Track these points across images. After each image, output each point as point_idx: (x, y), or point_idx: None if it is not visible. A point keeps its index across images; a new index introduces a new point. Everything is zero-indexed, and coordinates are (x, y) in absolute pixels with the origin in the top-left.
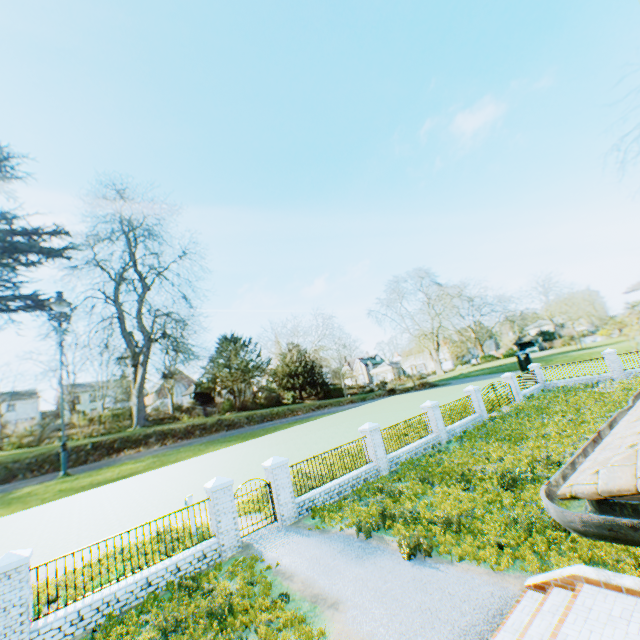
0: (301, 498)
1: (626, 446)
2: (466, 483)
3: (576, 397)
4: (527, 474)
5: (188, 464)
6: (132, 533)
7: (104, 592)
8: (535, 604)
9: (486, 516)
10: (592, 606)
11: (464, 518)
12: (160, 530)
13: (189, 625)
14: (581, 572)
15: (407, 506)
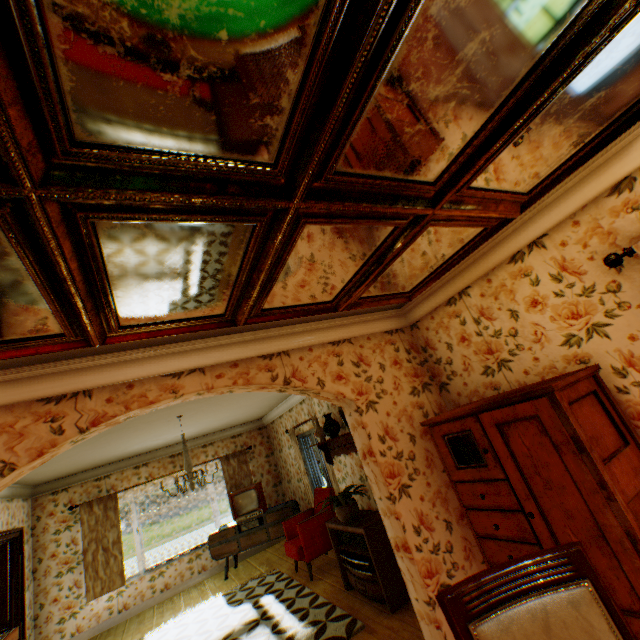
0: None
1: None
2: None
3: None
4: None
5: (169, 547)
6: None
7: None
8: None
9: None
10: None
11: None
12: None
13: None
14: None
15: None
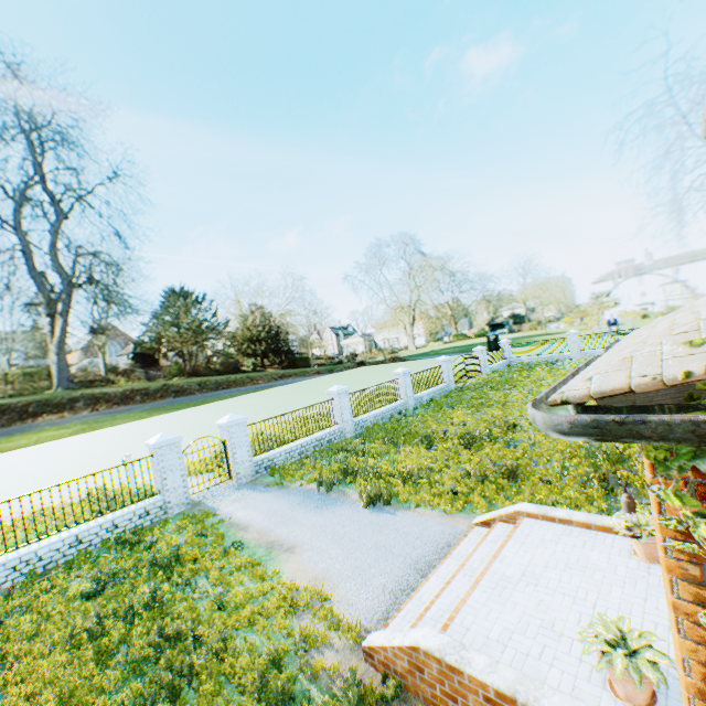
0: (260, 457)
1: (618, 359)
2: (429, 443)
3: (537, 373)
4: (486, 435)
5: (127, 428)
6: (56, 496)
7: (22, 551)
8: (480, 537)
9: (444, 470)
10: (529, 534)
11: (424, 472)
12: (92, 491)
13: (130, 576)
14: (524, 508)
15: (370, 463)
